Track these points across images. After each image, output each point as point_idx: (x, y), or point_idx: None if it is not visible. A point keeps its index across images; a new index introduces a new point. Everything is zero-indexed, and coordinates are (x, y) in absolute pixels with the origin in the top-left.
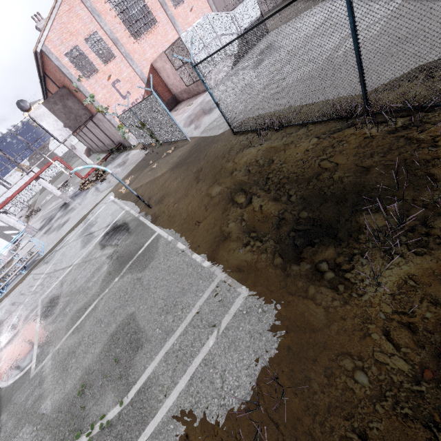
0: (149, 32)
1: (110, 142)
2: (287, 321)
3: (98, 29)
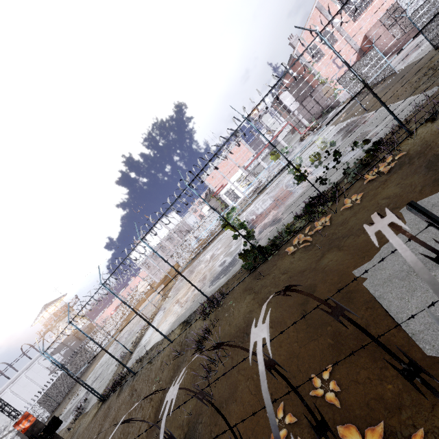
0: (366, 10)
1: (319, 110)
2: (438, 88)
3: (328, 27)
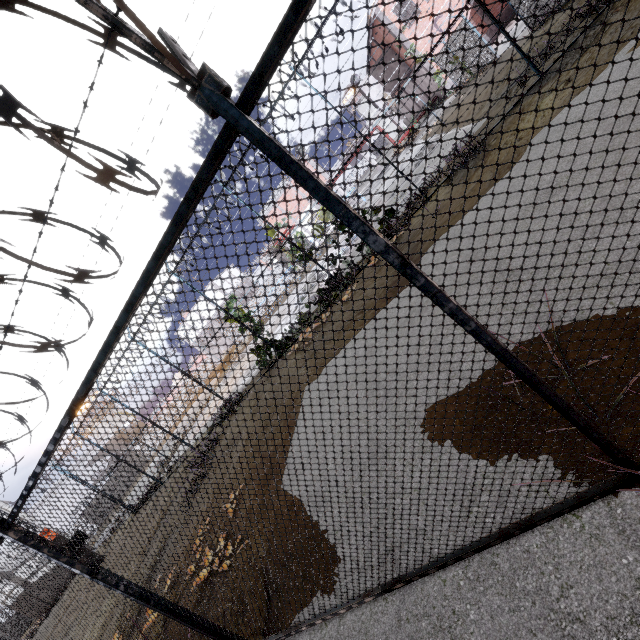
0: None
1: (426, 100)
2: (484, 121)
3: None
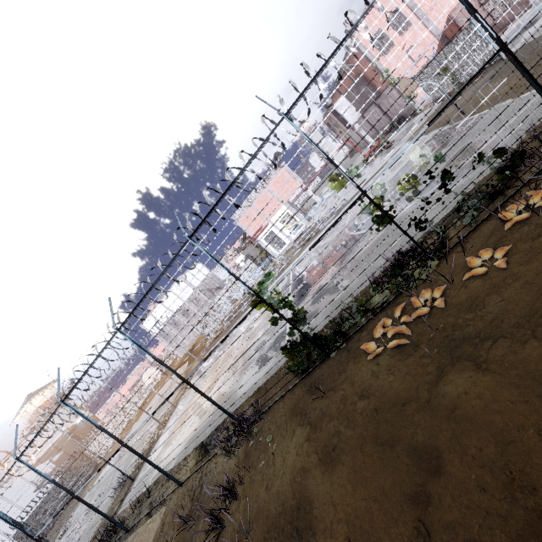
0: None
1: (387, 123)
2: None
3: (399, 4)
